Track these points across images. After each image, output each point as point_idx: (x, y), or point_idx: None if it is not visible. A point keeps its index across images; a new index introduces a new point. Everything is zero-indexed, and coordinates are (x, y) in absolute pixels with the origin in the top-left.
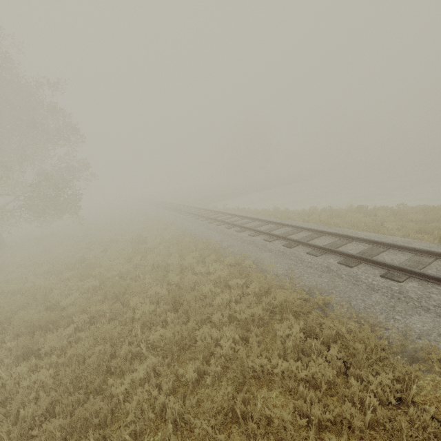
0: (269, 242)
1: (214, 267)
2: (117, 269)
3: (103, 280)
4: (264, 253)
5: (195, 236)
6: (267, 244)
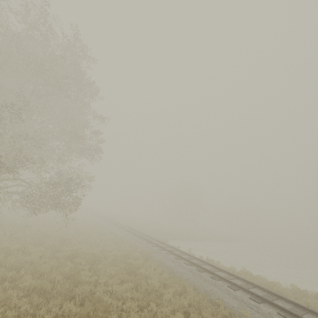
0: None
1: None
2: None
3: None
4: None
5: (193, 285)
6: None
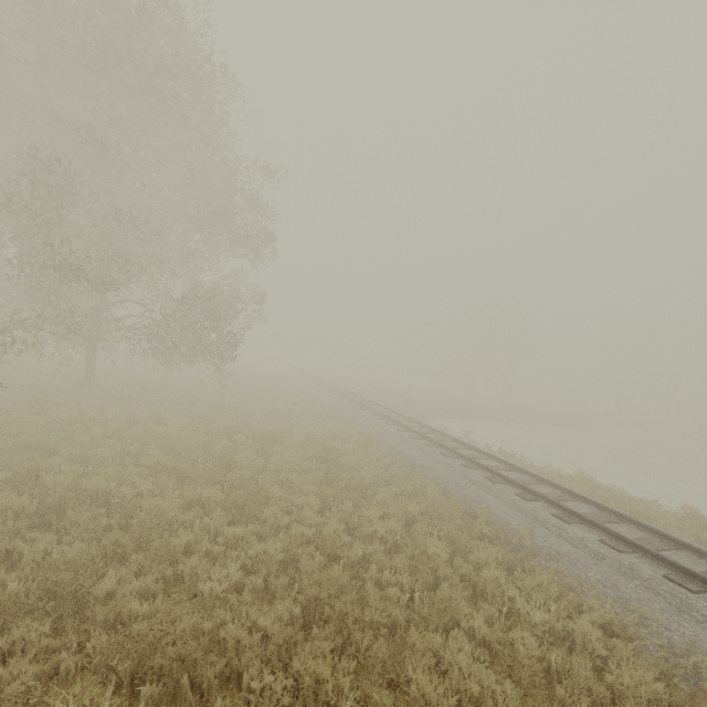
0: (691, 594)
1: (582, 626)
2: (307, 519)
3: (287, 544)
4: (703, 629)
5: (444, 487)
6: (688, 597)
